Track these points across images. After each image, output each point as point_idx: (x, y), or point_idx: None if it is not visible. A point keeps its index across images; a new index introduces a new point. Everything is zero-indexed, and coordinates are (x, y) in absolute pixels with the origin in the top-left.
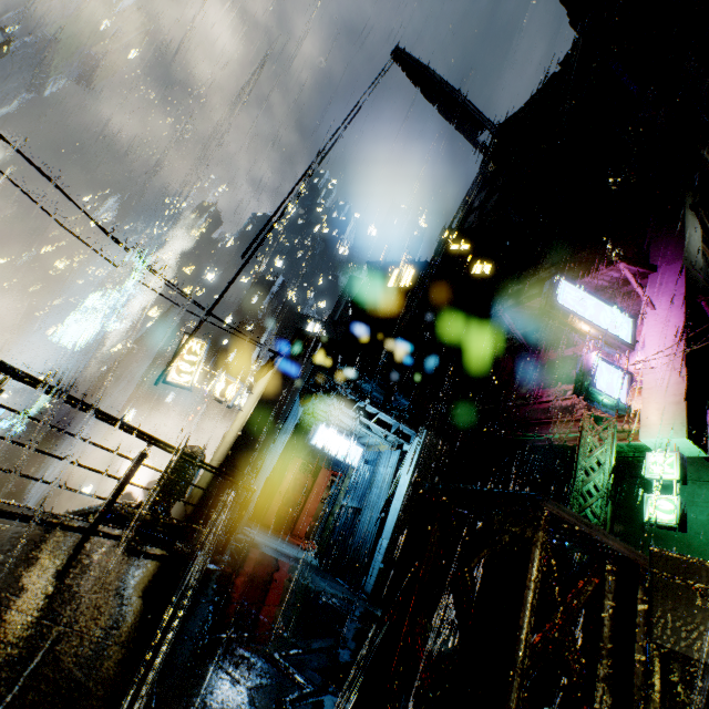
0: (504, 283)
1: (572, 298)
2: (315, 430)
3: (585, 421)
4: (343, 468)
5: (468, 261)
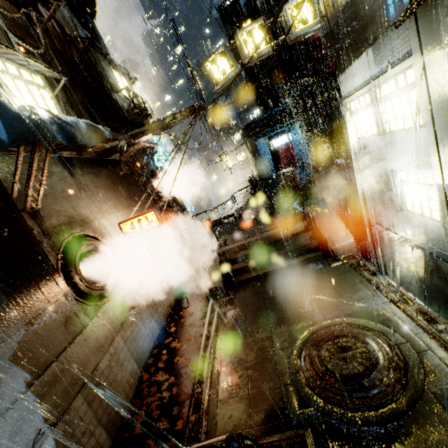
0: None
1: None
2: (272, 144)
3: None
4: None
5: None
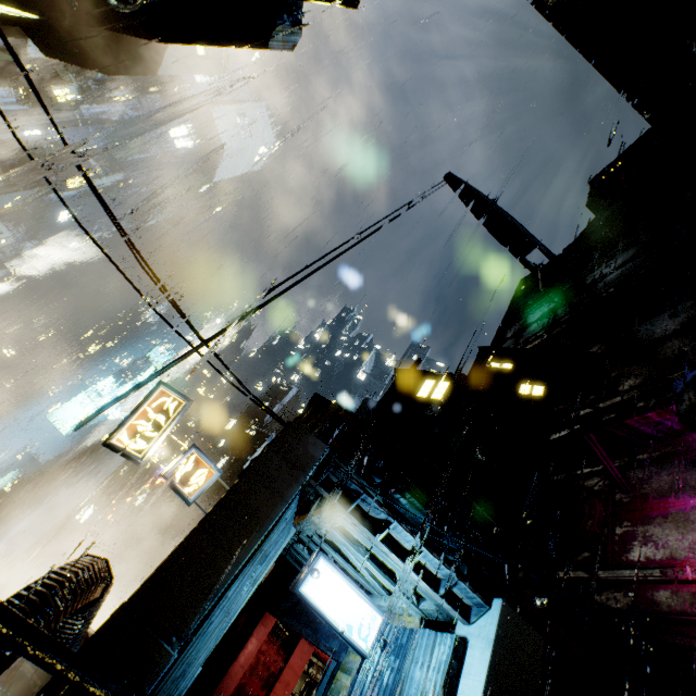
0: (563, 406)
1: None
2: (310, 566)
3: None
4: (336, 645)
5: (512, 380)
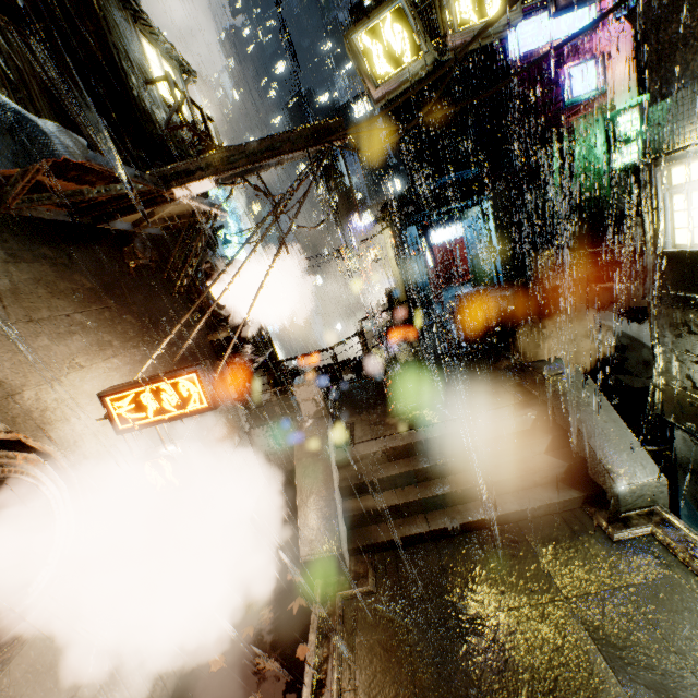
0: None
1: (530, 35)
2: (430, 237)
3: (575, 125)
4: None
5: None
